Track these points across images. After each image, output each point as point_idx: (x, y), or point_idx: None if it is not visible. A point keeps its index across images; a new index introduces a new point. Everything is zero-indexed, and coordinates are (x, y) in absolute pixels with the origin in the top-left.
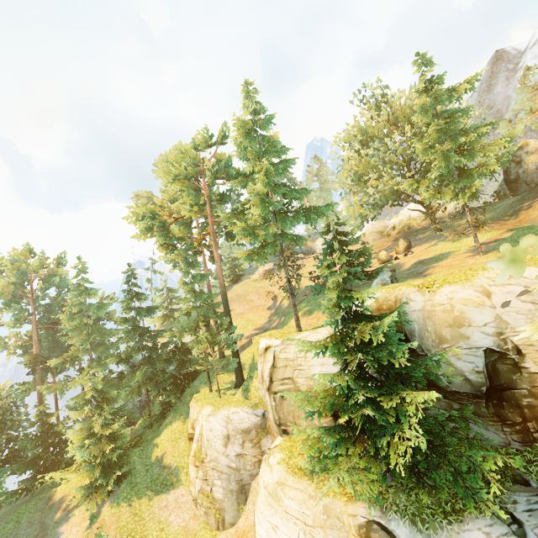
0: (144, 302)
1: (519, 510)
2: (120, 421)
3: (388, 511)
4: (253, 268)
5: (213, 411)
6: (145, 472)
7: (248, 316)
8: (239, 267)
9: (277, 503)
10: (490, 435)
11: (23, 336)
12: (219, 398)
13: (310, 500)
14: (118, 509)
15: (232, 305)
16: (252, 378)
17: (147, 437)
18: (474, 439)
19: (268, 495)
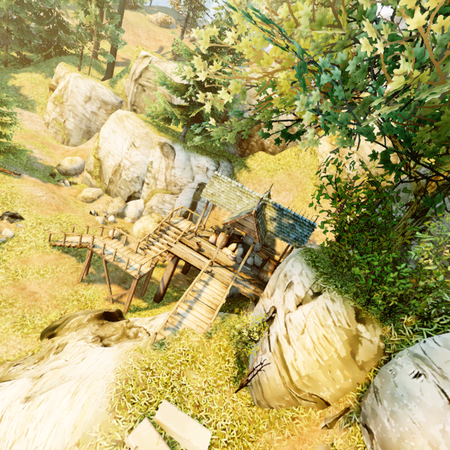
0: None
1: (222, 165)
2: None
3: (176, 143)
4: (153, 9)
5: (83, 76)
6: (1, 88)
7: (130, 46)
8: None
9: (121, 122)
10: (231, 149)
11: None
12: (88, 75)
13: (141, 127)
14: None
15: None
16: (122, 78)
17: (0, 70)
18: (225, 144)
19: (117, 118)
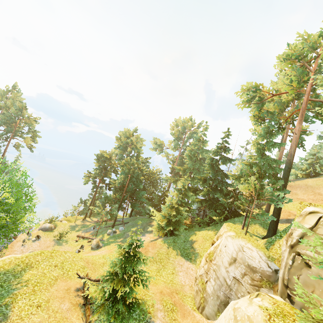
0: (227, 154)
1: None
2: (185, 208)
3: None
4: None
5: (234, 235)
6: (183, 241)
7: None
8: (321, 166)
9: None
10: None
11: (175, 157)
12: (244, 234)
13: None
14: (163, 244)
15: (296, 190)
16: (281, 238)
17: (194, 228)
18: None
19: (232, 317)
